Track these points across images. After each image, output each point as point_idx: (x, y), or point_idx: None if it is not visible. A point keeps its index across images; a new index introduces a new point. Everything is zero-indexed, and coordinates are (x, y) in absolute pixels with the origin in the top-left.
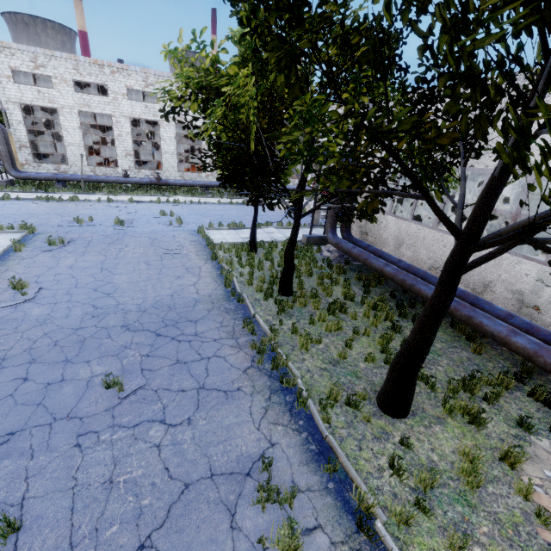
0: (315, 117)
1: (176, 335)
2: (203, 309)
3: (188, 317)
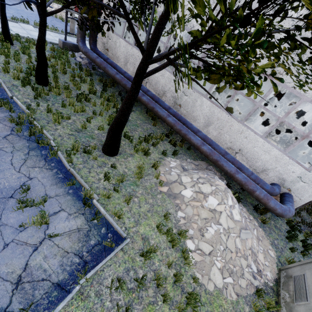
0: None
1: None
2: None
3: None
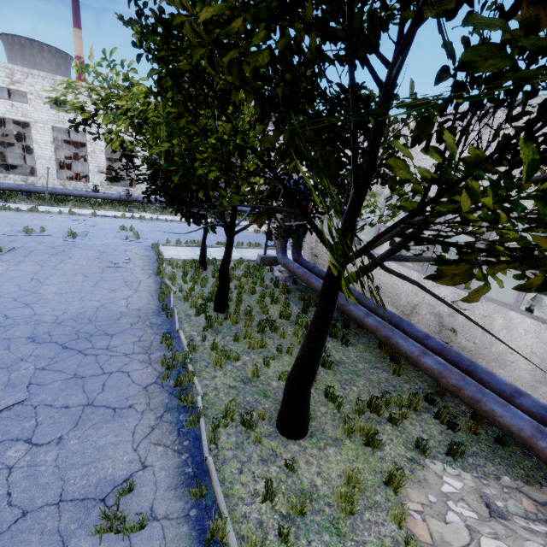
0: (177, 129)
1: (85, 348)
2: (126, 323)
3: (107, 330)
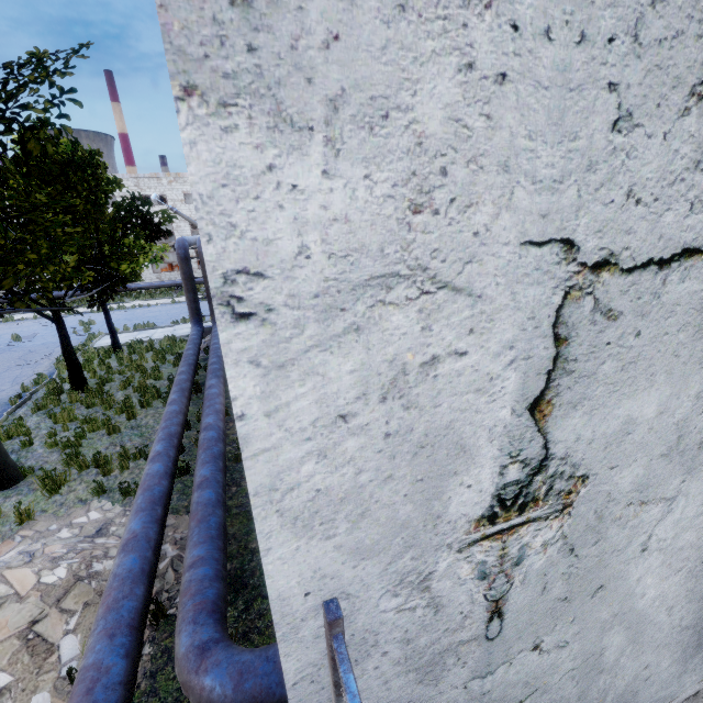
0: None
1: None
2: None
3: None
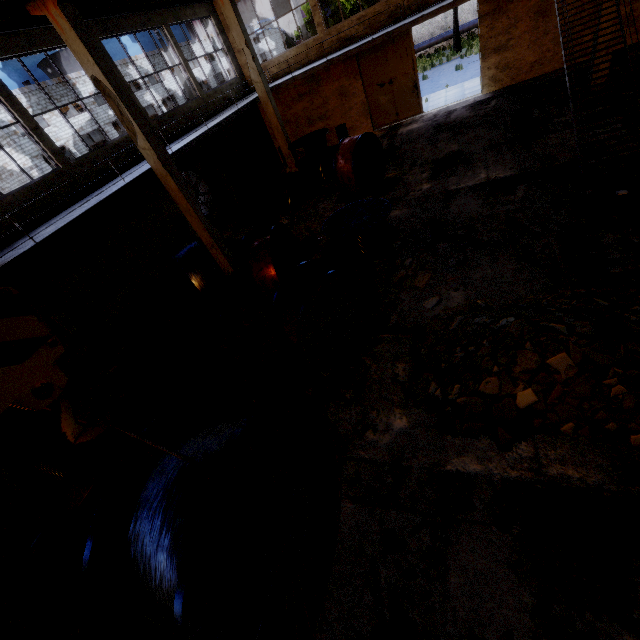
0: None
1: None
2: None
3: None
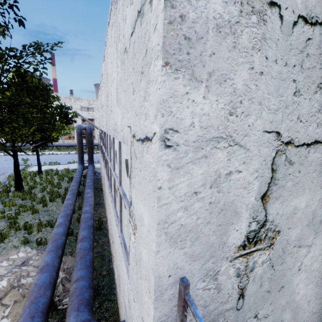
0: None
1: None
2: None
3: None
